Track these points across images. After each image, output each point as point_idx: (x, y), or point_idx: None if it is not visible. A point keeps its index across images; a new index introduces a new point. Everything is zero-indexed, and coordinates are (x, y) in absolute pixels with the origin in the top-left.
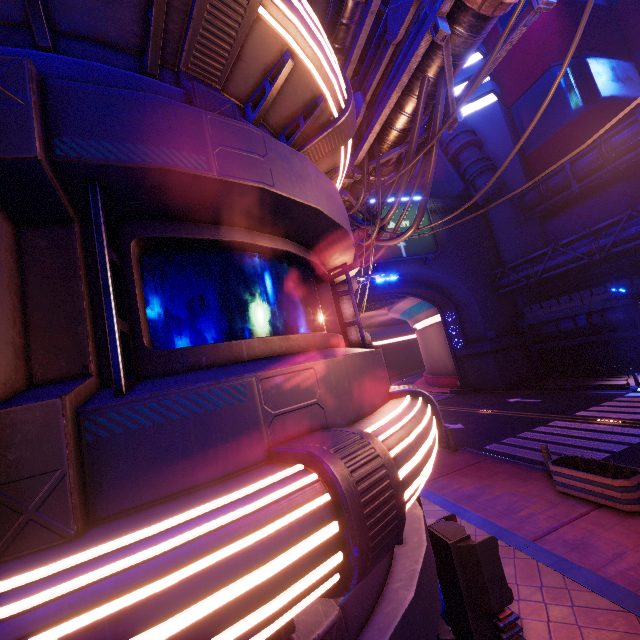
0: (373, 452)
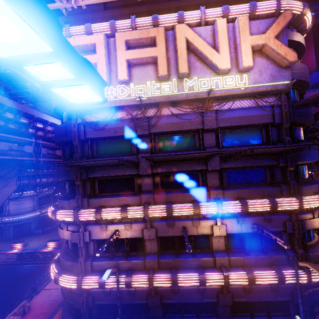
0: None
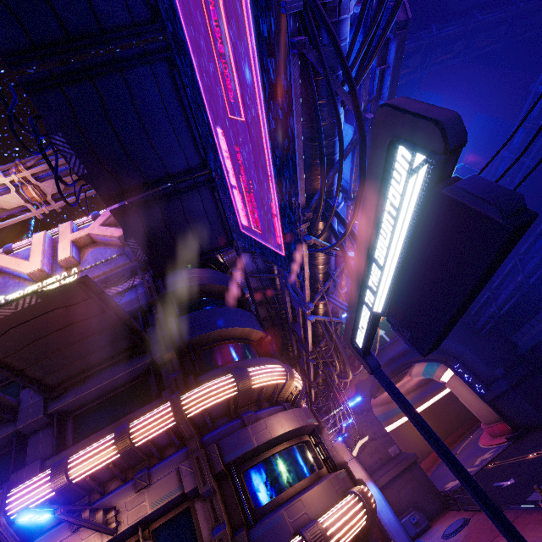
0: (316, 525)
